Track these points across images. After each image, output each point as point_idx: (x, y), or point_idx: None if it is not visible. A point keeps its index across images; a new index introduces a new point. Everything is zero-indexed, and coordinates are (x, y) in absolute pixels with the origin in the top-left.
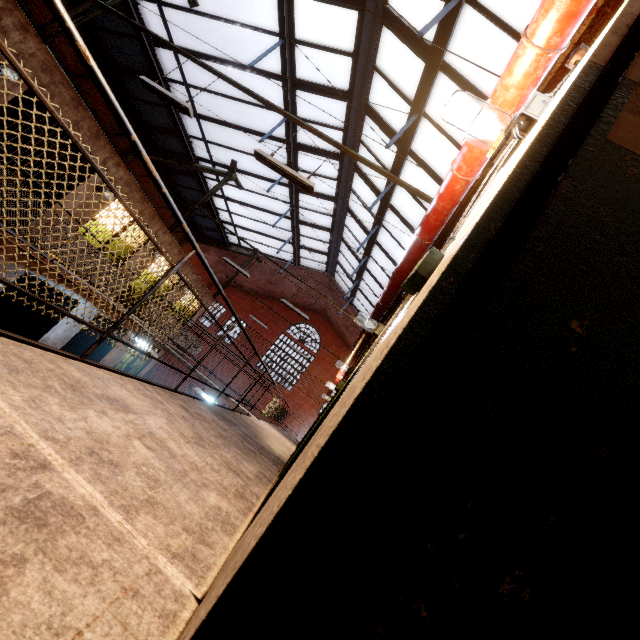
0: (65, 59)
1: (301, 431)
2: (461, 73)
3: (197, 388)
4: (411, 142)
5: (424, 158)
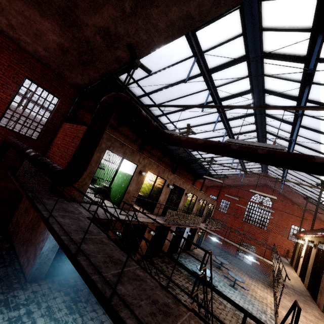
0: (158, 156)
1: (282, 250)
2: (311, 128)
3: (242, 254)
4: (295, 142)
5: (304, 144)
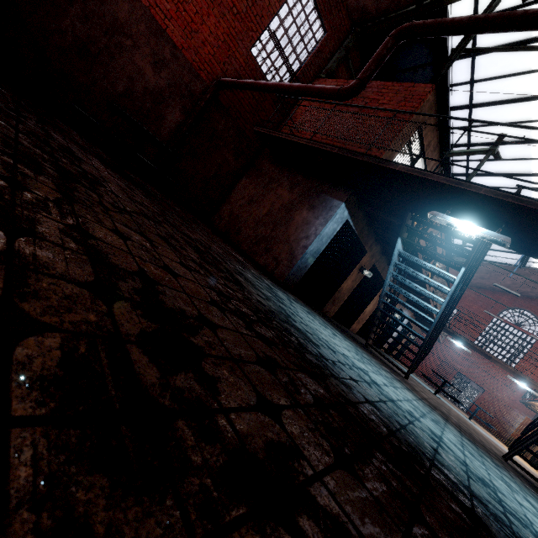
0: None
1: None
2: None
3: (509, 376)
4: None
5: None
